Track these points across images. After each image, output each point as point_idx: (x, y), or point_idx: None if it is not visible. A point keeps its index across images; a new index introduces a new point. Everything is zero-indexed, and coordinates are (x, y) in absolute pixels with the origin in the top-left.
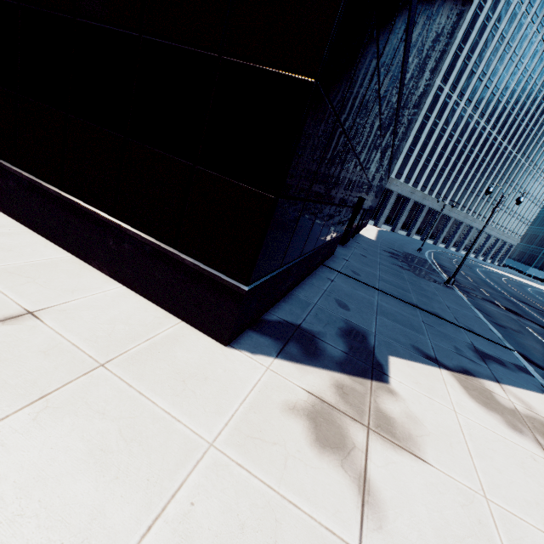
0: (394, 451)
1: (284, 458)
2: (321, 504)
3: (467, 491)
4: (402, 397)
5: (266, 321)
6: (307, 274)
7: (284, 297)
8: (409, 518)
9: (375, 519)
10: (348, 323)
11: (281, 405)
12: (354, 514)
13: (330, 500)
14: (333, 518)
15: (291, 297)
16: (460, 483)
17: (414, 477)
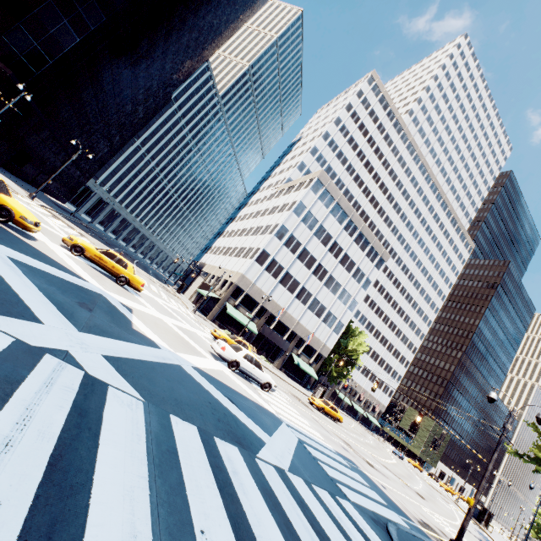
0: None
1: None
2: None
3: None
4: None
5: None
6: None
7: None
8: None
9: None
10: None
11: None
12: None
13: None
14: None
15: None
16: None
17: None
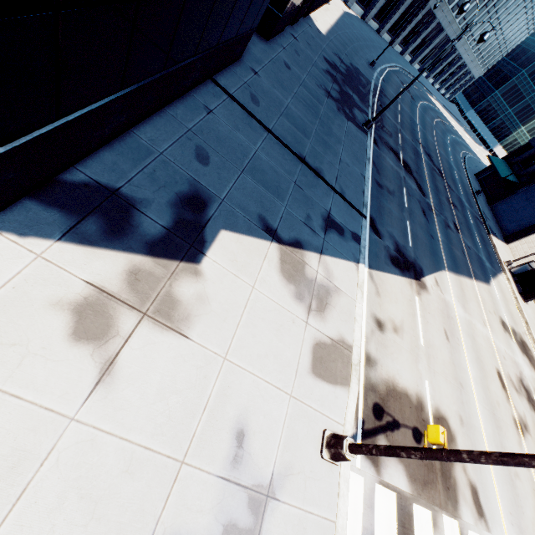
0: (161, 333)
1: (21, 358)
2: (50, 391)
3: (212, 356)
4: (206, 278)
5: (63, 184)
6: (169, 100)
7: (113, 140)
8: (139, 386)
9: (104, 393)
10: (195, 185)
11: (41, 302)
12: (84, 393)
13: (62, 386)
14: (58, 399)
15: (125, 141)
16: (210, 351)
17: (167, 353)
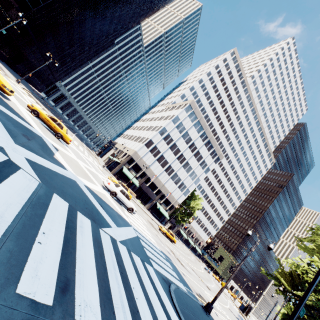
0: None
1: None
2: None
3: None
4: None
5: None
6: None
7: None
8: None
9: None
10: None
11: None
12: None
13: None
14: None
15: None
16: None
17: None
